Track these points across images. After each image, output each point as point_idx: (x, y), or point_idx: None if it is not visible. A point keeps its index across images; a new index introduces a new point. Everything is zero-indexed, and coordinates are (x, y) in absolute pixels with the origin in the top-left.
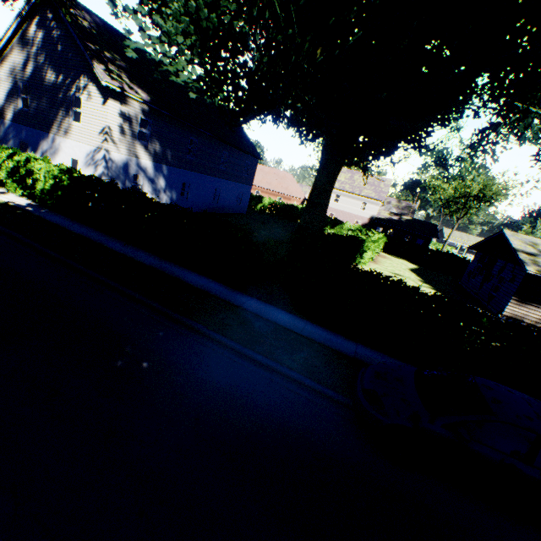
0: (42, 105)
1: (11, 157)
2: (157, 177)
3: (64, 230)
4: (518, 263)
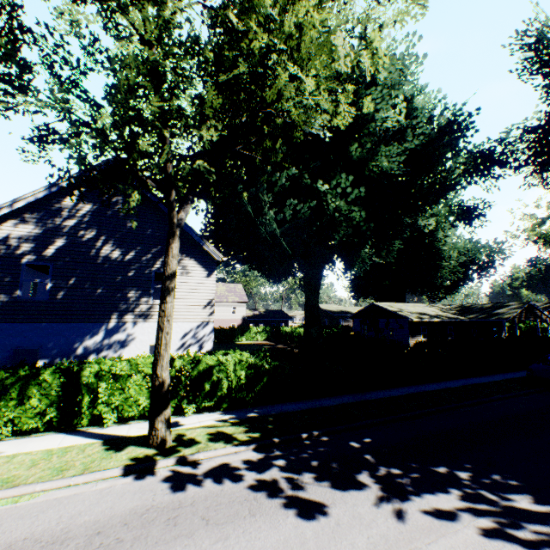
0: (87, 287)
1: None
2: None
3: (331, 407)
4: (398, 317)
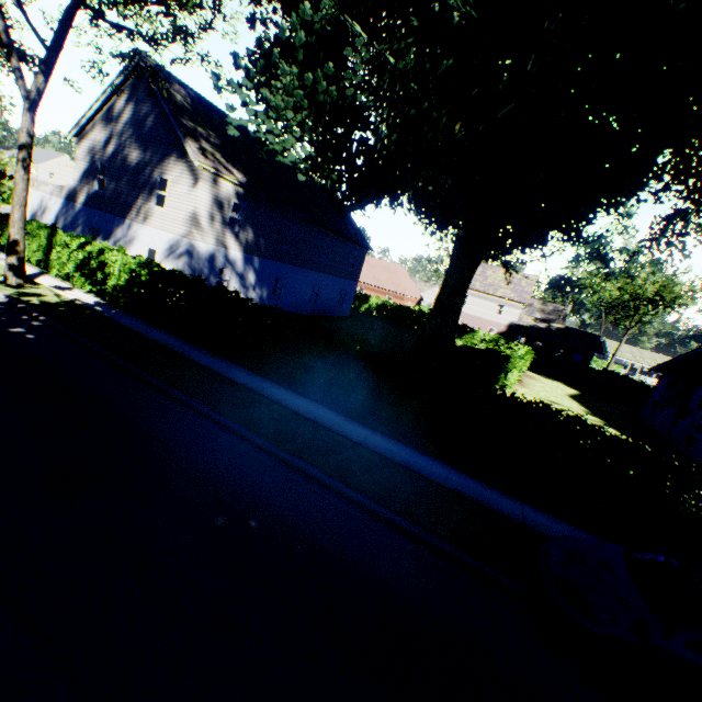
0: (121, 187)
1: (82, 247)
2: (247, 272)
3: (140, 336)
4: None
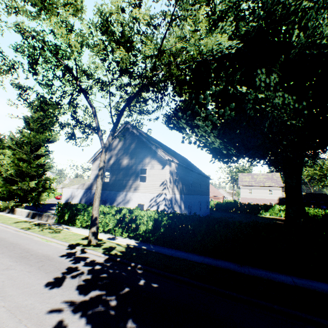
0: (118, 177)
1: (118, 211)
2: (181, 203)
3: (190, 261)
4: None
